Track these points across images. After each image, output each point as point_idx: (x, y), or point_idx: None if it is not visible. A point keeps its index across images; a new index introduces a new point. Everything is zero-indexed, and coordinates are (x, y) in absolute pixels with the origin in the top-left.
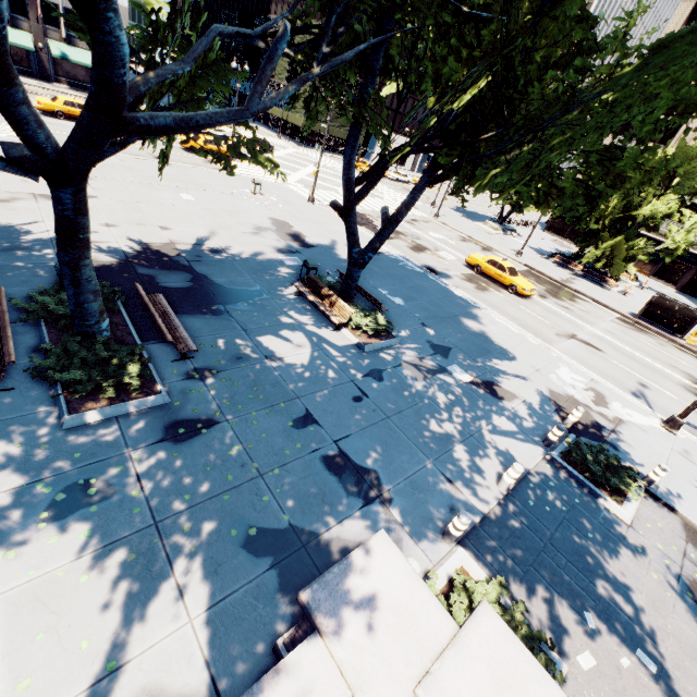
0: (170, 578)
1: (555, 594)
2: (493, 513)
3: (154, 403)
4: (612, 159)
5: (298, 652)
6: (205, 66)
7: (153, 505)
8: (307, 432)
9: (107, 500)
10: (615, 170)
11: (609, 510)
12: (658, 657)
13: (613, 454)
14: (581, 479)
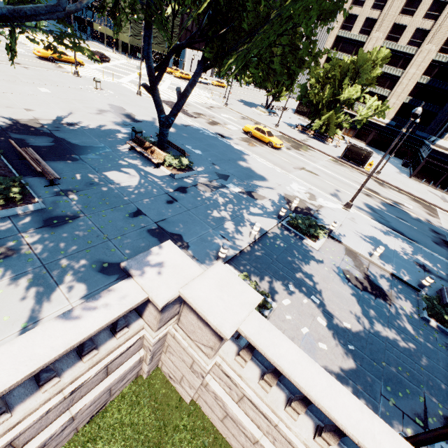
0: (56, 288)
1: (275, 279)
2: (247, 250)
3: (34, 208)
4: (297, 49)
5: (120, 284)
6: None
7: (40, 257)
8: (138, 219)
9: (9, 257)
10: (300, 56)
11: (308, 245)
12: (321, 298)
13: (314, 220)
14: (295, 232)
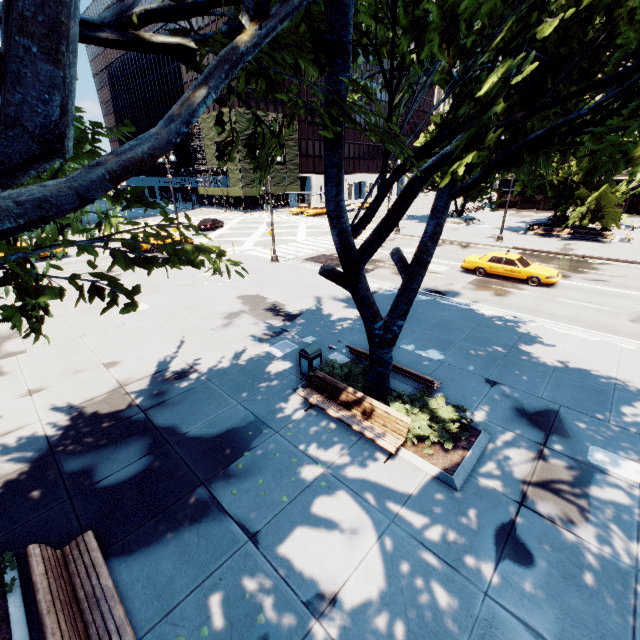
0: None
1: None
2: None
3: None
4: None
5: None
6: None
7: None
8: None
9: None
10: None
11: None
12: None
13: None
14: None
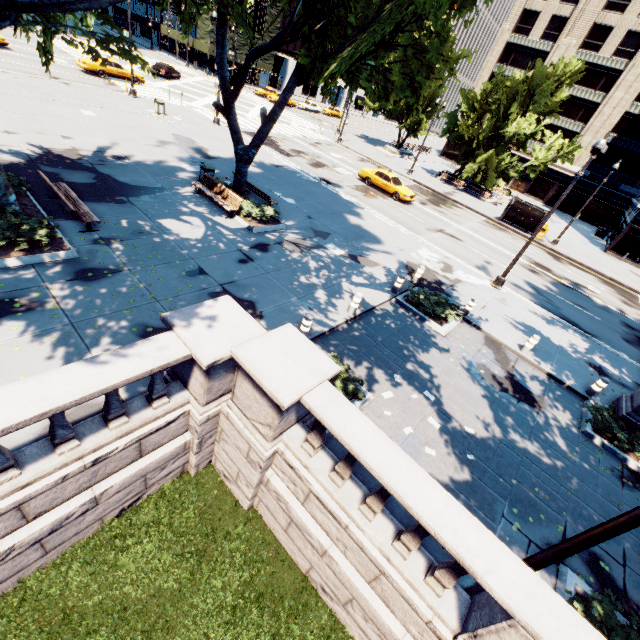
0: (85, 350)
1: (377, 366)
2: (342, 327)
3: (64, 257)
4: (424, 54)
5: (158, 337)
6: None
7: (68, 314)
8: (198, 279)
9: (30, 310)
10: (428, 64)
11: (431, 328)
12: (438, 394)
13: (443, 297)
14: (415, 311)
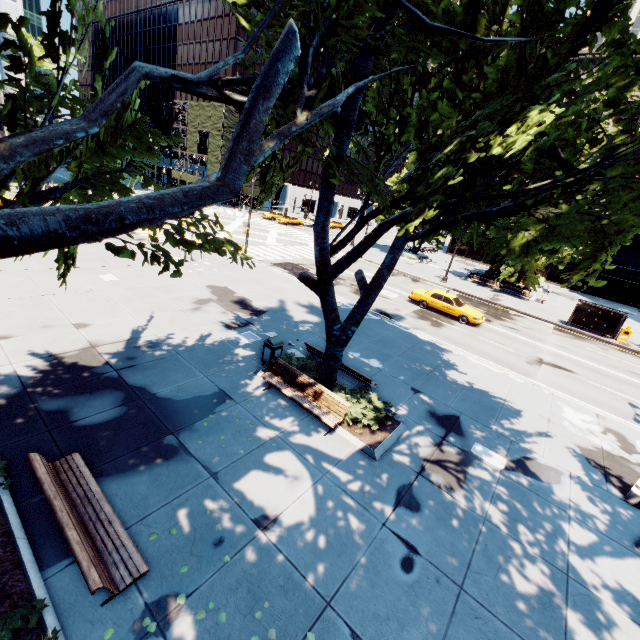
0: None
1: None
2: None
3: None
4: None
5: None
6: (122, 131)
7: None
8: None
9: None
10: None
11: None
12: None
13: None
14: None
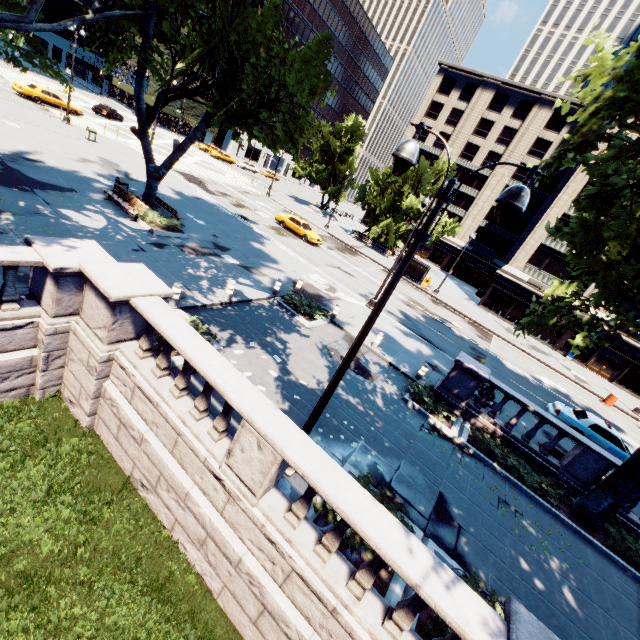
0: None
1: (237, 335)
2: (215, 307)
3: None
4: (297, 118)
5: (17, 247)
6: None
7: None
8: None
9: None
10: (300, 126)
11: (299, 322)
12: (286, 359)
13: (317, 303)
14: (288, 309)
